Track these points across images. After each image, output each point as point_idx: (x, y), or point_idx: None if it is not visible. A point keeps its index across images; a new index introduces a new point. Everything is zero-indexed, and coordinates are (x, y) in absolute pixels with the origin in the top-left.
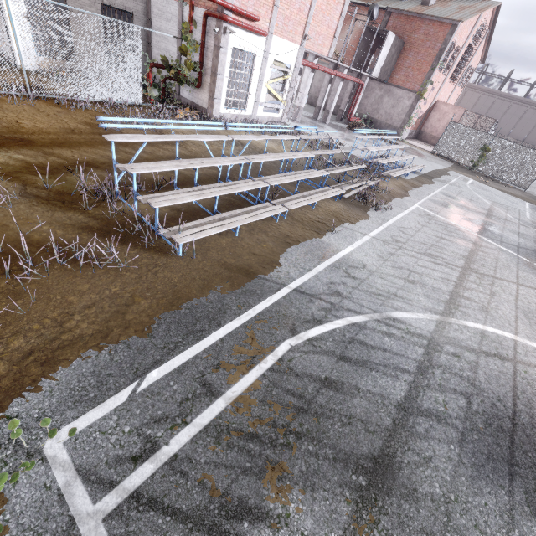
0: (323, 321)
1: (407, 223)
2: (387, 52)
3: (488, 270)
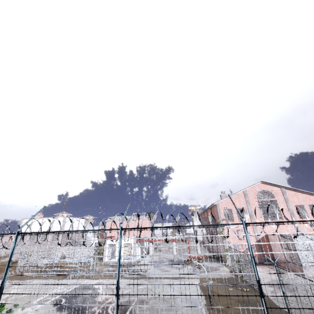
0: (12, 283)
1: (64, 281)
2: (200, 224)
3: (43, 290)
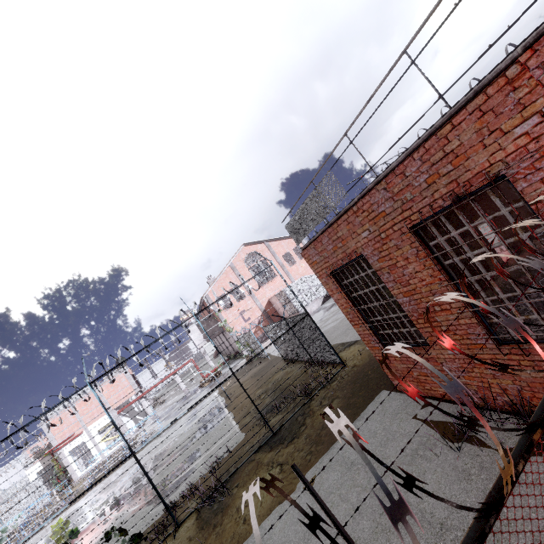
0: None
1: None
2: (198, 331)
3: None
